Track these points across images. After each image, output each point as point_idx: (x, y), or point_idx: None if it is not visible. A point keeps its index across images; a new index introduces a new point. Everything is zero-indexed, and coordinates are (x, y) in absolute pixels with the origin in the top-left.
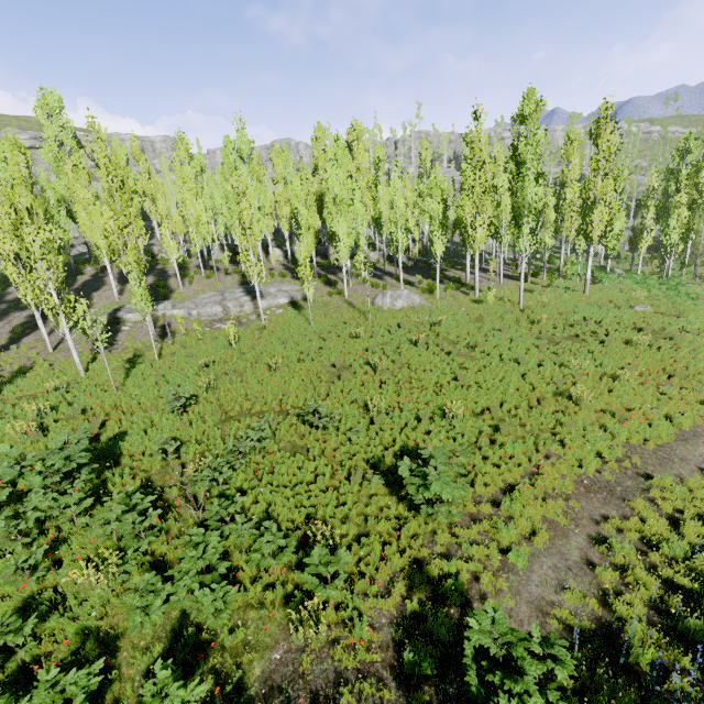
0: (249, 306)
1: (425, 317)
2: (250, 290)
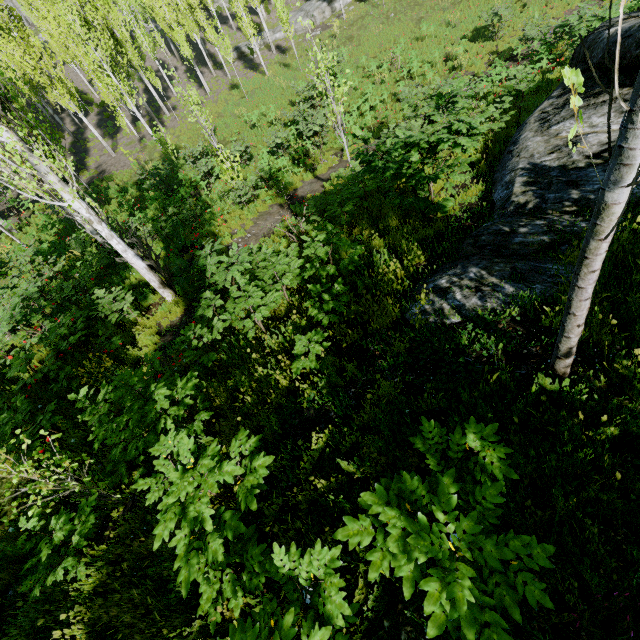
0: (328, 11)
1: None
2: None
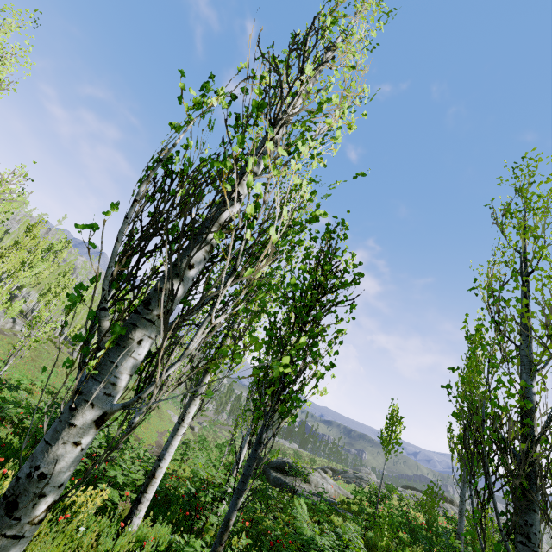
0: (10, 325)
1: None
2: None
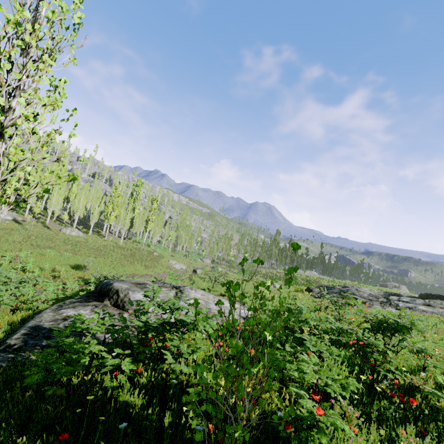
0: None
1: (84, 240)
2: None
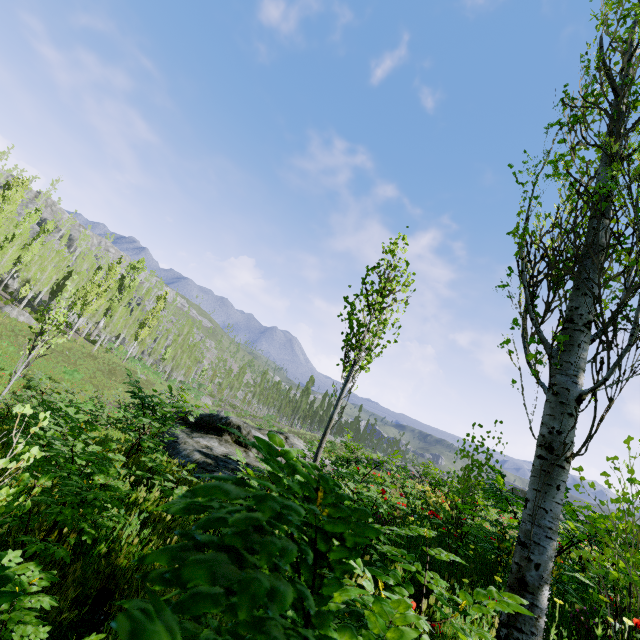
0: None
1: None
2: None
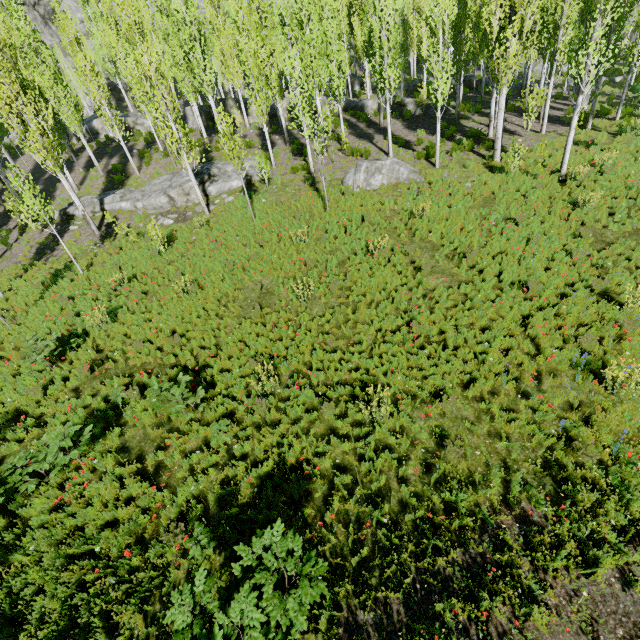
0: (195, 194)
1: (405, 202)
2: (198, 172)
